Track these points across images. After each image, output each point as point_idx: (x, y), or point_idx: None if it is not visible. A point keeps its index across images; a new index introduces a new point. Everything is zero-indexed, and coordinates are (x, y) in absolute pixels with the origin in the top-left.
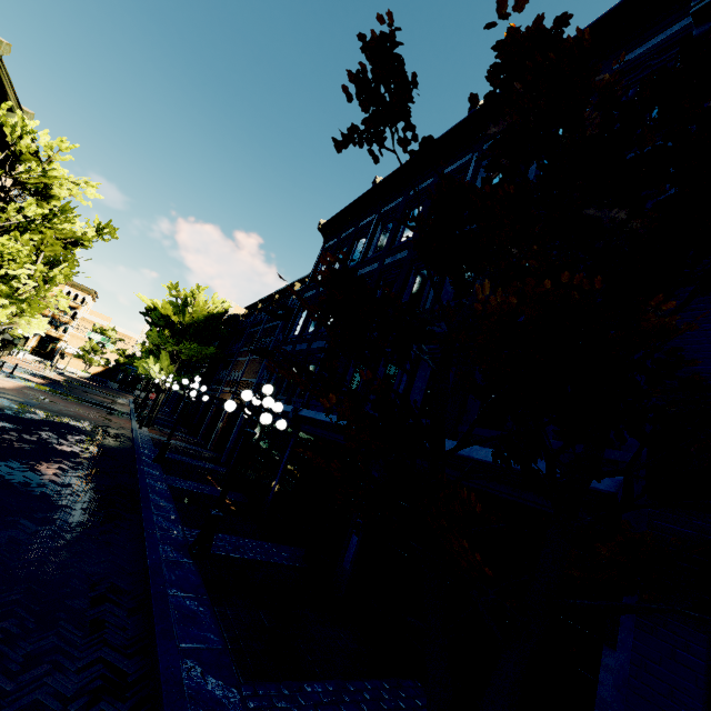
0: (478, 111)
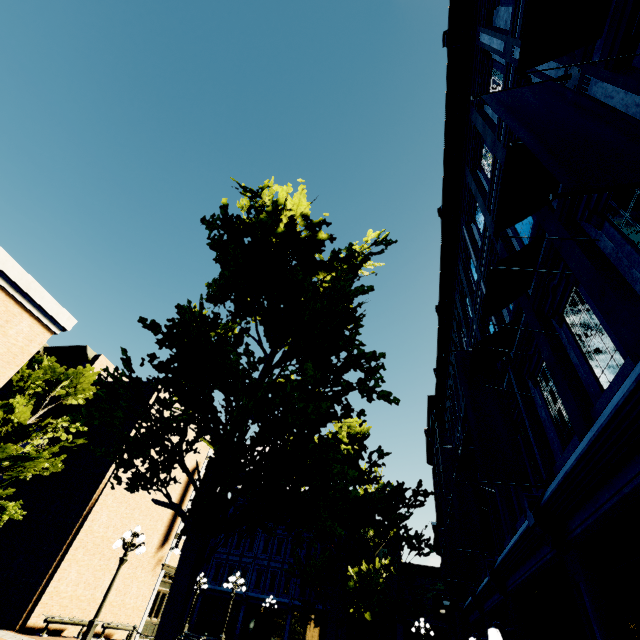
0: None
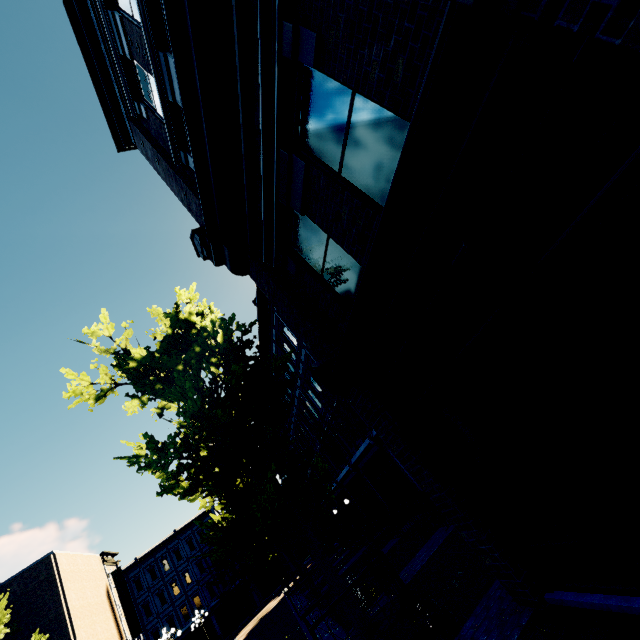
0: (177, 532)
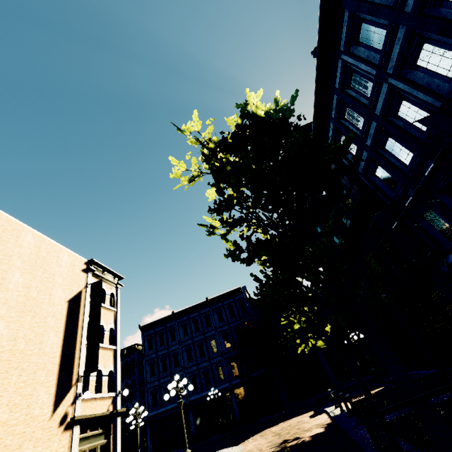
0: (209, 300)
